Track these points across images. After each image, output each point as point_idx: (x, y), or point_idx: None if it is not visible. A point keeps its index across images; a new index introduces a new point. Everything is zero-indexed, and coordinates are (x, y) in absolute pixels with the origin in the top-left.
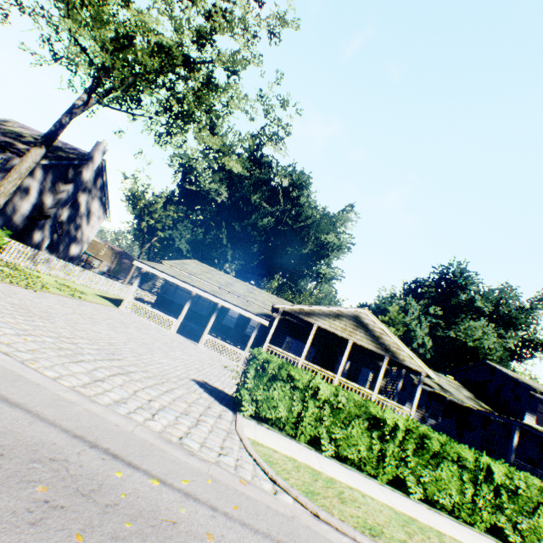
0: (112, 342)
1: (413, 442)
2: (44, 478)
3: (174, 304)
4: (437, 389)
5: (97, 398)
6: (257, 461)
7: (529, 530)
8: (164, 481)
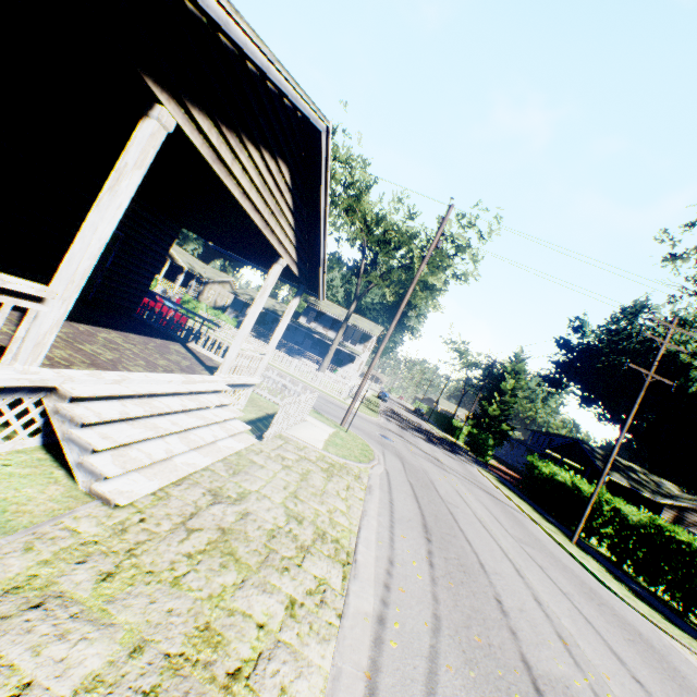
0: None
1: None
2: None
3: None
4: (241, 297)
5: None
6: None
7: None
8: None
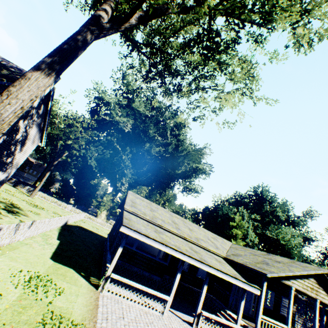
0: None
1: None
2: None
3: (137, 255)
4: None
5: None
6: None
7: None
8: None
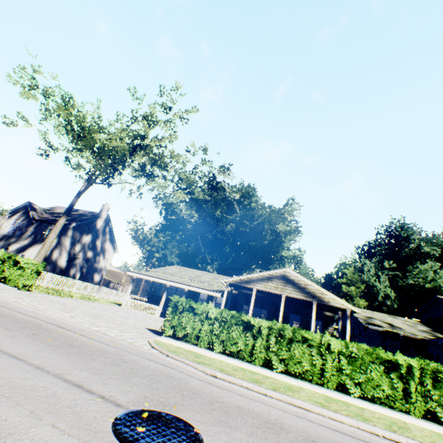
0: (99, 313)
1: (275, 335)
2: (30, 325)
3: (160, 298)
4: (385, 327)
5: (69, 320)
6: (150, 343)
7: (365, 382)
8: (83, 335)
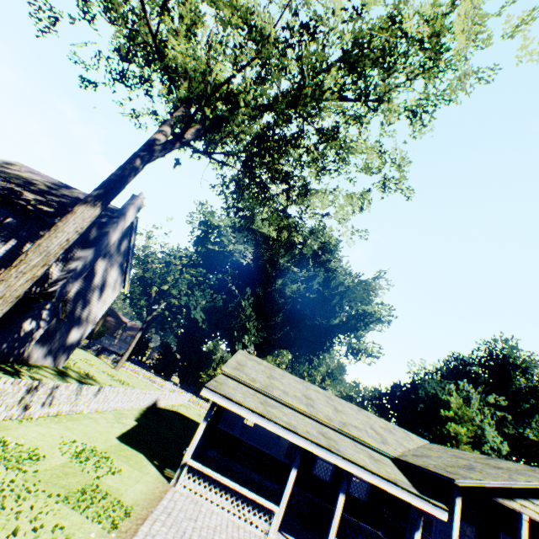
0: None
1: None
2: None
3: (241, 444)
4: None
5: None
6: None
7: None
8: None
